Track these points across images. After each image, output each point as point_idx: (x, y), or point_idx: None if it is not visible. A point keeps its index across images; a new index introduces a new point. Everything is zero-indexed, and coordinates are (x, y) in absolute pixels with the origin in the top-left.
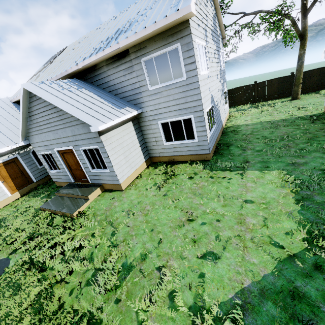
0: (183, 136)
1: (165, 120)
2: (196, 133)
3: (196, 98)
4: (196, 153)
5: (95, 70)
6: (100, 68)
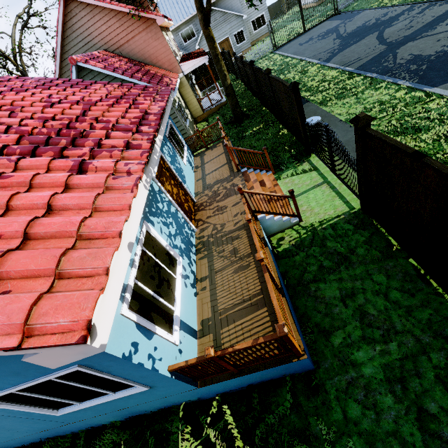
0: (261, 25)
1: (253, 19)
2: (266, 21)
3: (264, 4)
4: (267, 31)
5: (218, 2)
6: (221, 0)
